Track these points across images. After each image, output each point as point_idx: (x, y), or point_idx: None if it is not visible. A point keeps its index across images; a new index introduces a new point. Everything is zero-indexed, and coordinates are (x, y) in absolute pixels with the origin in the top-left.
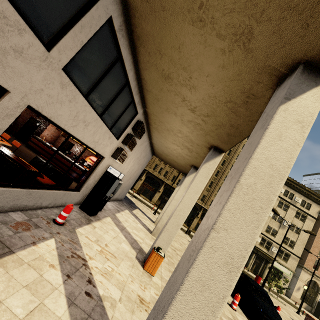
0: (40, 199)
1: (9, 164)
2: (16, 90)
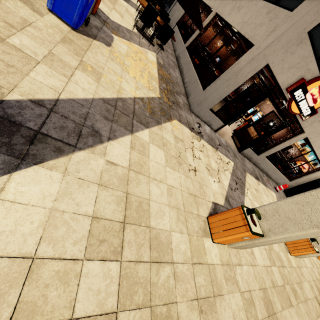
0: (274, 174)
1: (273, 153)
2: (307, 132)
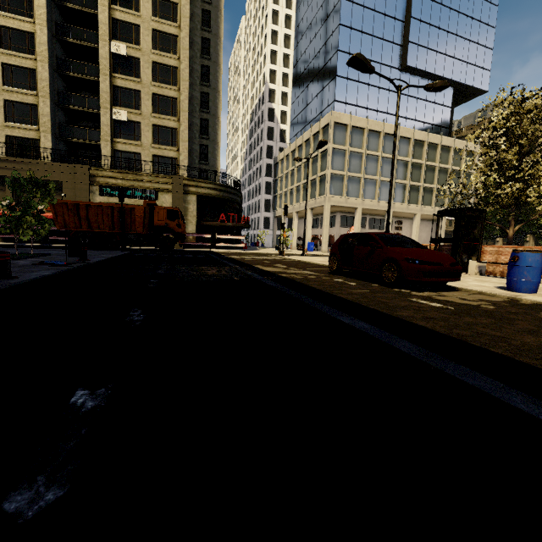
0: None
1: None
2: None
